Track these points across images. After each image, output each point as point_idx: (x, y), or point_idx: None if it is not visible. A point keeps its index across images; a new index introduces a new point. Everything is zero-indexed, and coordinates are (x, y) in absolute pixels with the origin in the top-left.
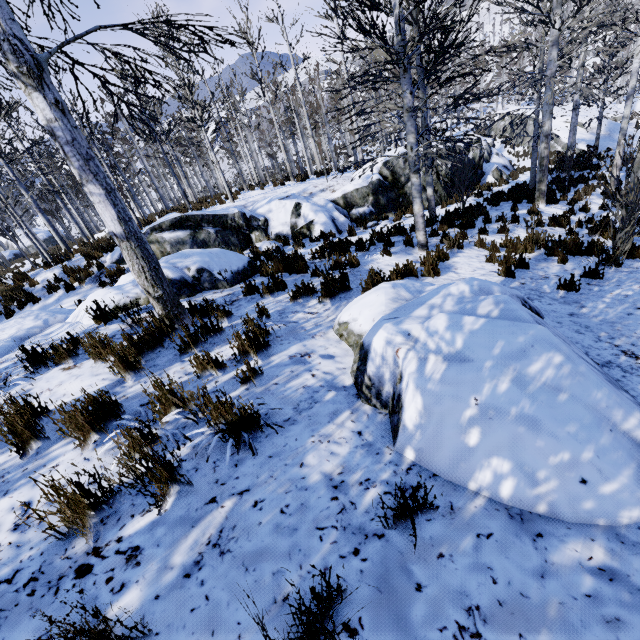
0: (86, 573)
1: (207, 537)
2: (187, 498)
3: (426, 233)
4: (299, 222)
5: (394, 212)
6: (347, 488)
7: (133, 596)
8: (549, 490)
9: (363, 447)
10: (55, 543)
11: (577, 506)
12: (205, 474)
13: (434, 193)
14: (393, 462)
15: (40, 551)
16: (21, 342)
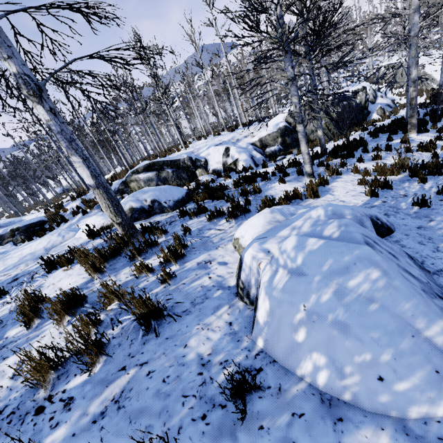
0: (40, 412)
1: (113, 395)
2: (109, 365)
3: (311, 165)
4: (228, 160)
5: (297, 148)
6: (211, 366)
7: (61, 432)
8: (353, 383)
9: (230, 335)
10: (30, 389)
11: (374, 398)
12: (124, 349)
13: (328, 131)
14: (247, 348)
15: (21, 394)
16: (49, 250)
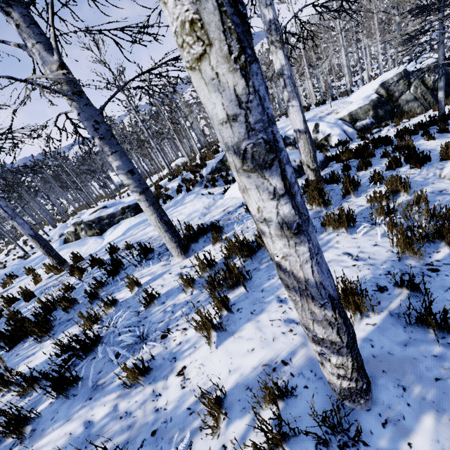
0: (437, 271)
1: None
2: None
3: None
4: (318, 136)
5: (391, 120)
6: None
7: None
8: None
9: None
10: (393, 263)
11: None
12: None
13: (424, 101)
14: None
15: (389, 266)
16: (208, 209)
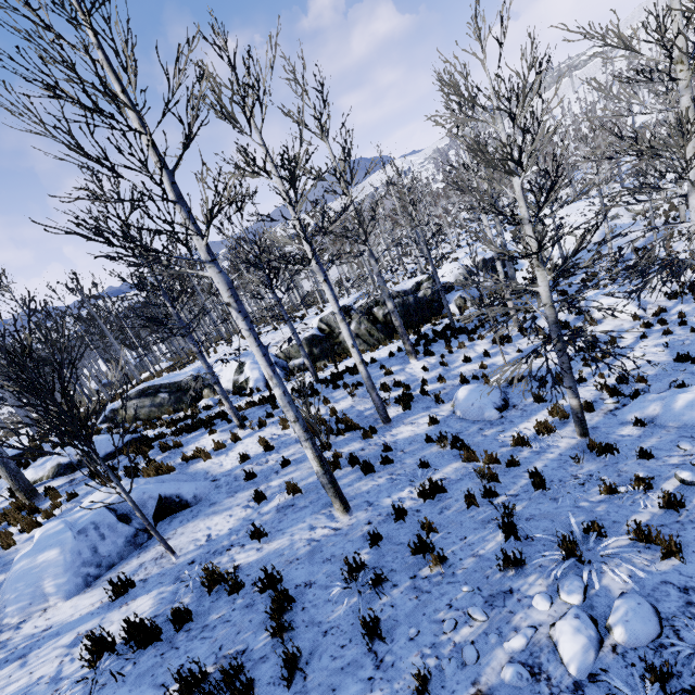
0: None
1: None
2: None
3: (238, 418)
4: (240, 378)
5: (327, 360)
6: None
7: None
8: None
9: None
10: None
11: None
12: None
13: (370, 337)
14: None
15: None
16: None
